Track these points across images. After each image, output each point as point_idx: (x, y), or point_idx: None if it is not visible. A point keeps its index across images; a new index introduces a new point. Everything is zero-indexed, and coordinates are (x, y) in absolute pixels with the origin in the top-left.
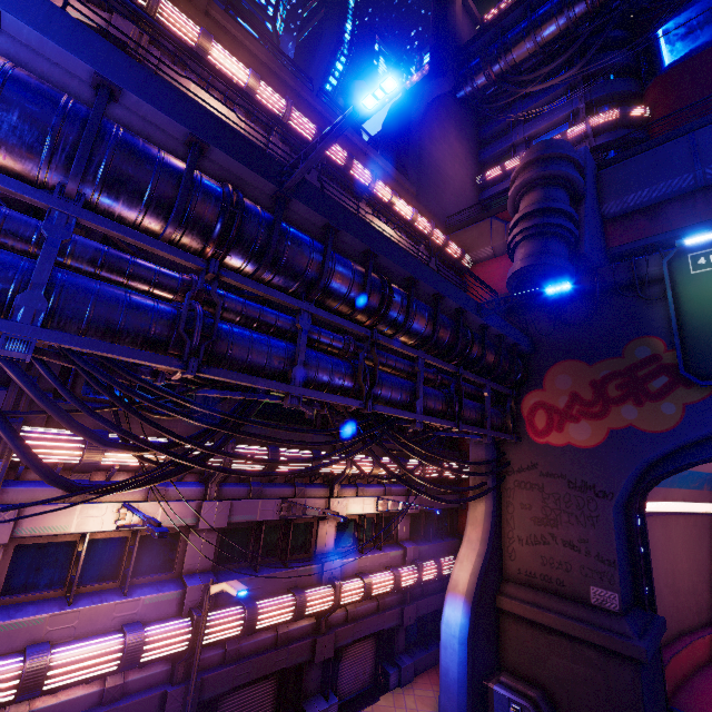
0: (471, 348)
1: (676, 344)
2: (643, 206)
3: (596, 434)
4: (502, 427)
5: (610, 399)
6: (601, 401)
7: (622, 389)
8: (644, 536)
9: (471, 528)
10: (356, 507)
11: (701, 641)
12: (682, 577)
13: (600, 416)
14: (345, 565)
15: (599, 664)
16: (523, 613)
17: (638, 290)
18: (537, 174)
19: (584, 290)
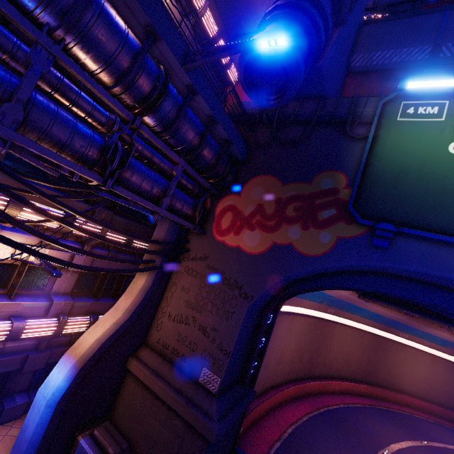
0: (158, 100)
1: (357, 180)
2: (382, 68)
3: (262, 244)
4: (189, 216)
5: (285, 218)
6: (278, 217)
7: (298, 212)
8: (270, 331)
9: (124, 298)
10: None
11: (281, 393)
12: (287, 354)
13: (271, 230)
14: None
15: (180, 433)
16: (142, 377)
17: (348, 126)
18: None
19: (307, 116)
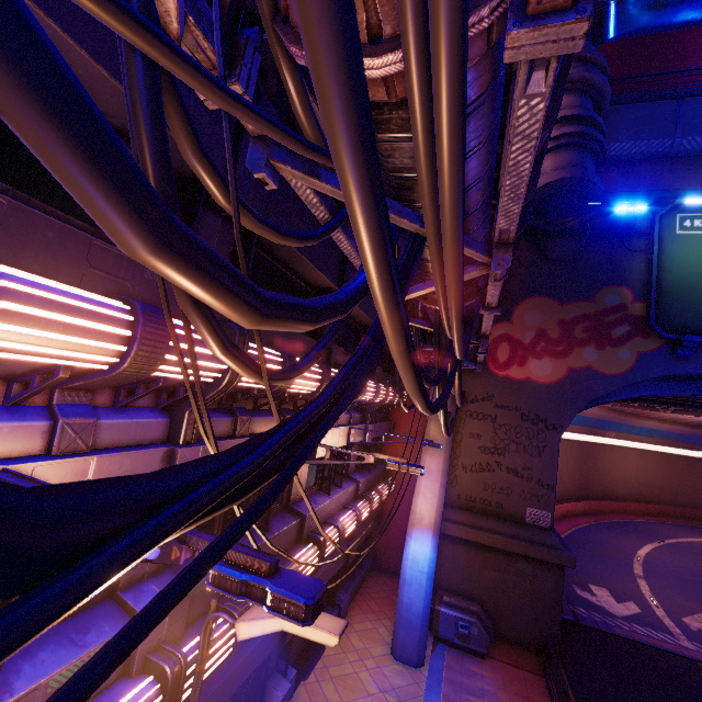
0: None
1: (653, 297)
2: (620, 159)
3: (557, 372)
4: (474, 356)
5: (575, 340)
6: (566, 341)
7: (588, 332)
8: None
9: (430, 459)
10: (334, 440)
11: None
12: None
13: (563, 355)
14: (318, 513)
15: (529, 573)
16: (465, 536)
17: (624, 239)
18: (581, 73)
19: (571, 228)
